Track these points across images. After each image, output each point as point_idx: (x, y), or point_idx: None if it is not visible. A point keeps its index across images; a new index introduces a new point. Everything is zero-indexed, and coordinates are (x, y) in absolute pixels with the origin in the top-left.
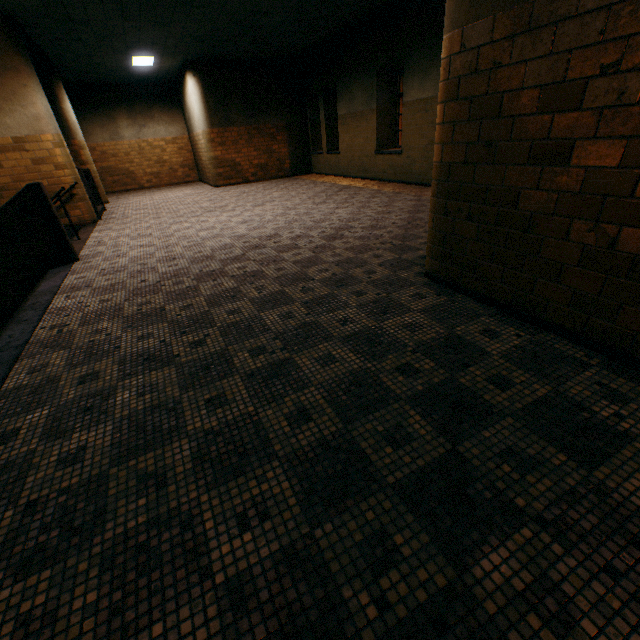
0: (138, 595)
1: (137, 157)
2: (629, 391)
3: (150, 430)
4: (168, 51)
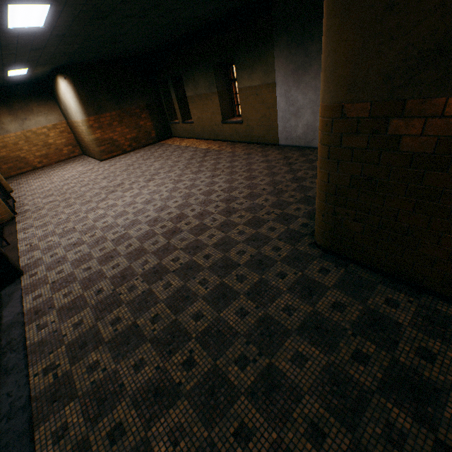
0: None
1: (25, 145)
2: None
3: None
4: (40, 63)
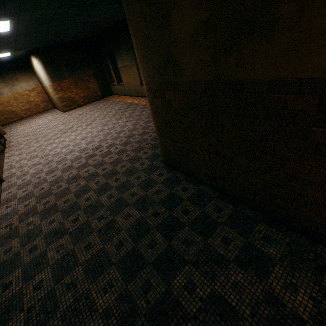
0: (76, 324)
1: (14, 102)
2: (223, 206)
3: (65, 266)
4: (17, 49)
